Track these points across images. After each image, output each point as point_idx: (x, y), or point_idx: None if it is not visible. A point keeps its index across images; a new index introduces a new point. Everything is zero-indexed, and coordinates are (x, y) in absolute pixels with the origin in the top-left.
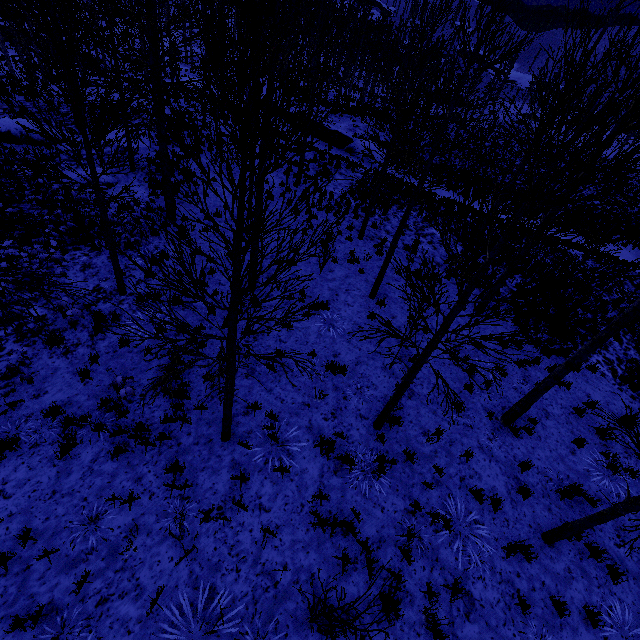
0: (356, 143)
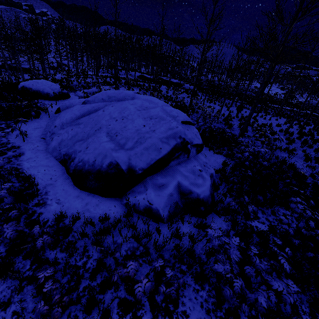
0: (185, 85)
